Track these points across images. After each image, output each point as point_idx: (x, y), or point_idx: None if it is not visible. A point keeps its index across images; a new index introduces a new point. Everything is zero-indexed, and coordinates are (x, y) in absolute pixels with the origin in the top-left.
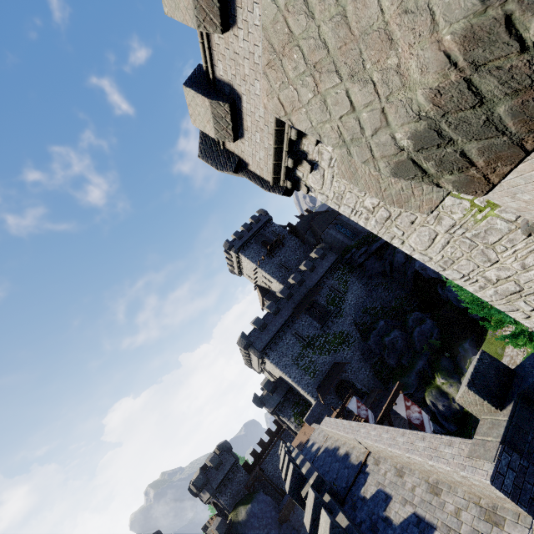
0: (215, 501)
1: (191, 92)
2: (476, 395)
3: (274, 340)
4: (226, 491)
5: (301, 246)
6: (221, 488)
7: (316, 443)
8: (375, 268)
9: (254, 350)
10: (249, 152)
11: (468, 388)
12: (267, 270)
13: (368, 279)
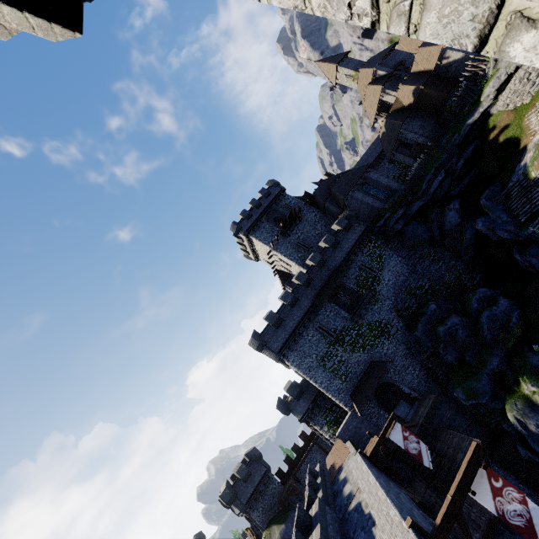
0: (247, 517)
1: None
2: None
3: (292, 338)
4: (257, 505)
5: (322, 218)
6: (252, 503)
7: (349, 482)
8: (419, 234)
9: (269, 351)
10: None
11: None
12: (283, 252)
13: (410, 250)
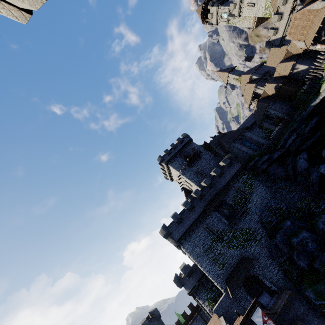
0: None
1: None
2: None
3: (188, 232)
4: None
5: (214, 158)
6: None
7: None
8: (278, 173)
9: (172, 239)
10: None
11: None
12: (187, 176)
13: (271, 183)
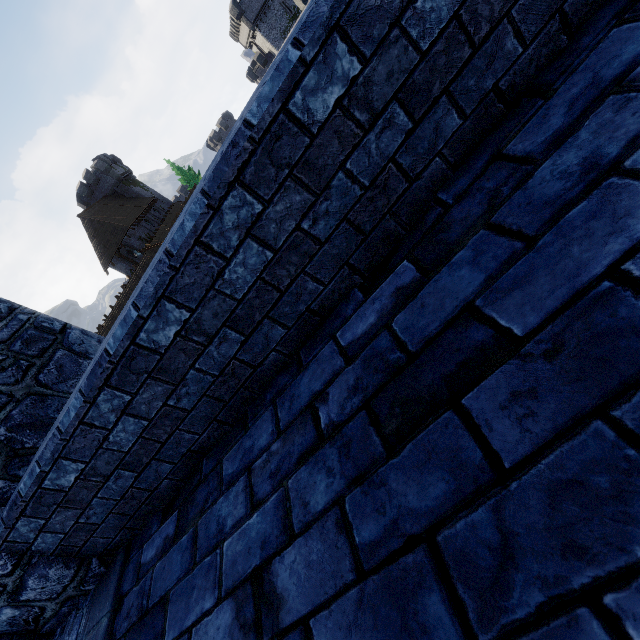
0: None
1: None
2: None
3: (263, 11)
4: None
5: None
6: None
7: None
8: None
9: (247, 21)
10: None
11: None
12: None
13: None
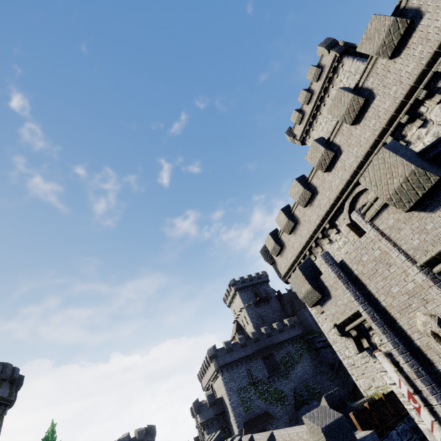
0: None
1: (270, 237)
2: (326, 402)
3: (232, 364)
4: None
5: (280, 311)
6: None
7: None
8: (327, 358)
9: (216, 362)
10: (280, 262)
11: (324, 397)
12: (249, 313)
13: (318, 363)
